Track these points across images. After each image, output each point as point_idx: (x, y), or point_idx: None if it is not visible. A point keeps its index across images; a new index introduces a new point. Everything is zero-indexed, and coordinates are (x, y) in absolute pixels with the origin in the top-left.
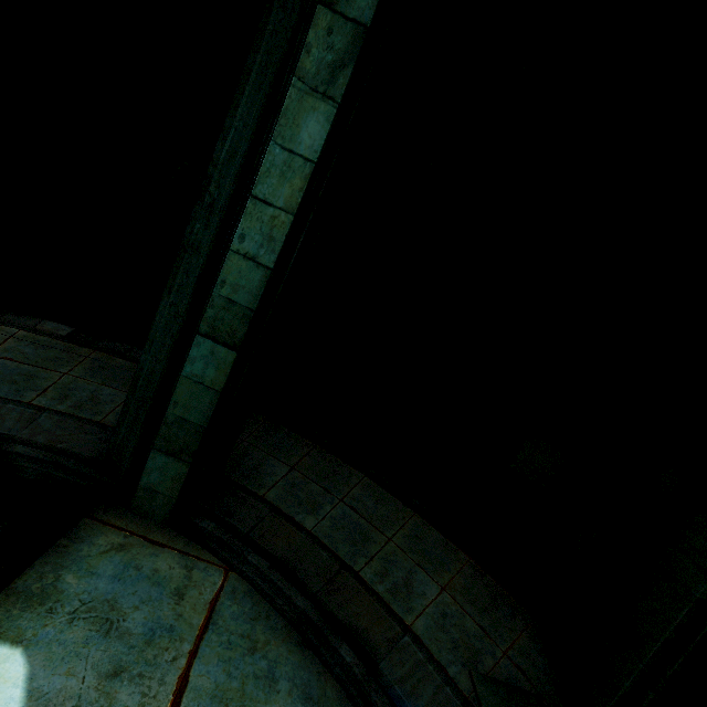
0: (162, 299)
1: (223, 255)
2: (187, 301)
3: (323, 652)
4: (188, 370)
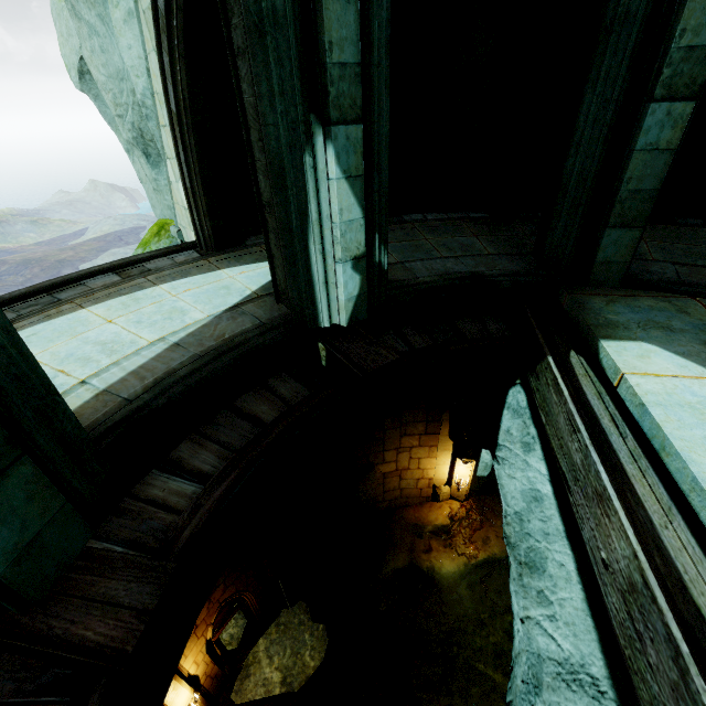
0: (585, 97)
1: (666, 7)
2: (619, 82)
3: None
4: (641, 143)
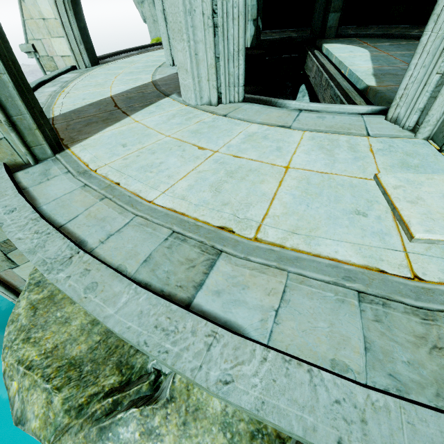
0: None
1: None
2: None
3: (389, 36)
4: None
